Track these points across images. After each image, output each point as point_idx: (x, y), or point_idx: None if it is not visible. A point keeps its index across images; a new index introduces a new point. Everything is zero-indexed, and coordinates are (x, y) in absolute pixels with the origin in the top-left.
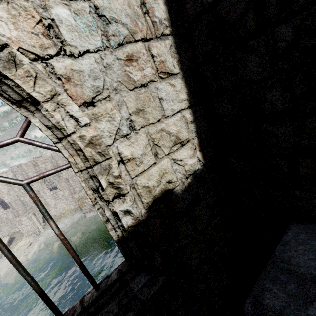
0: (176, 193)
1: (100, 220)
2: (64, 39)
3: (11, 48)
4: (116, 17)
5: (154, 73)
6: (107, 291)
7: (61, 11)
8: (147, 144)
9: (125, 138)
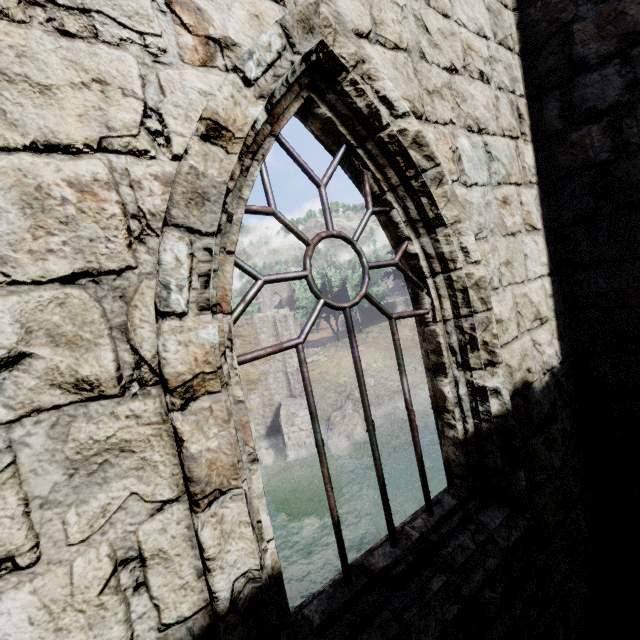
0: (534, 391)
1: None
2: (464, 168)
3: (442, 167)
4: (498, 156)
5: (522, 223)
6: (445, 520)
7: (464, 142)
8: (512, 308)
9: (495, 292)
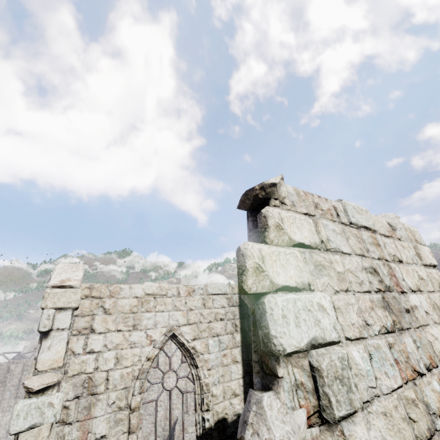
0: (228, 422)
1: None
2: (209, 349)
3: (199, 353)
4: (224, 341)
5: (231, 361)
6: None
7: (211, 341)
8: (222, 391)
9: (215, 385)
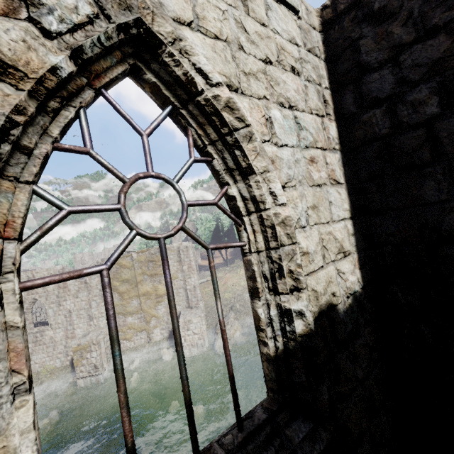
0: (339, 312)
1: (100, 397)
2: (275, 132)
3: (252, 128)
4: (306, 127)
5: (327, 177)
6: (254, 435)
7: (277, 113)
8: (318, 243)
9: (303, 229)
